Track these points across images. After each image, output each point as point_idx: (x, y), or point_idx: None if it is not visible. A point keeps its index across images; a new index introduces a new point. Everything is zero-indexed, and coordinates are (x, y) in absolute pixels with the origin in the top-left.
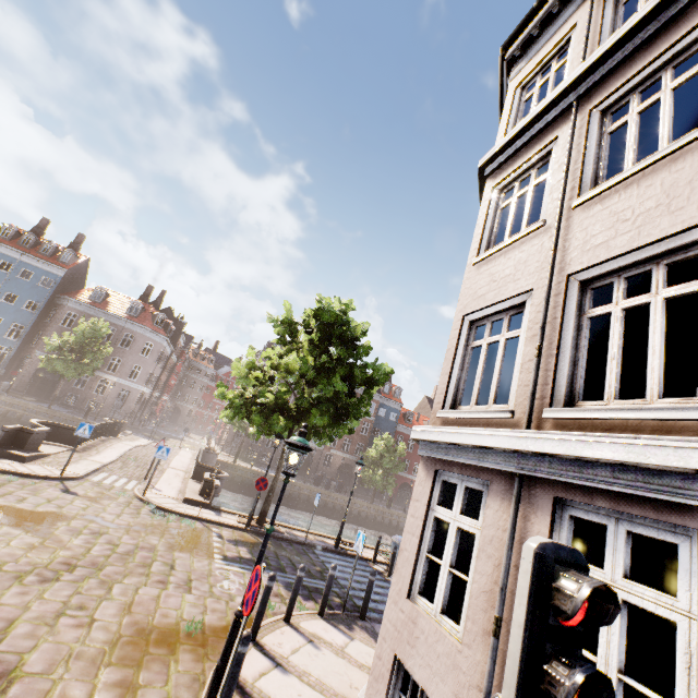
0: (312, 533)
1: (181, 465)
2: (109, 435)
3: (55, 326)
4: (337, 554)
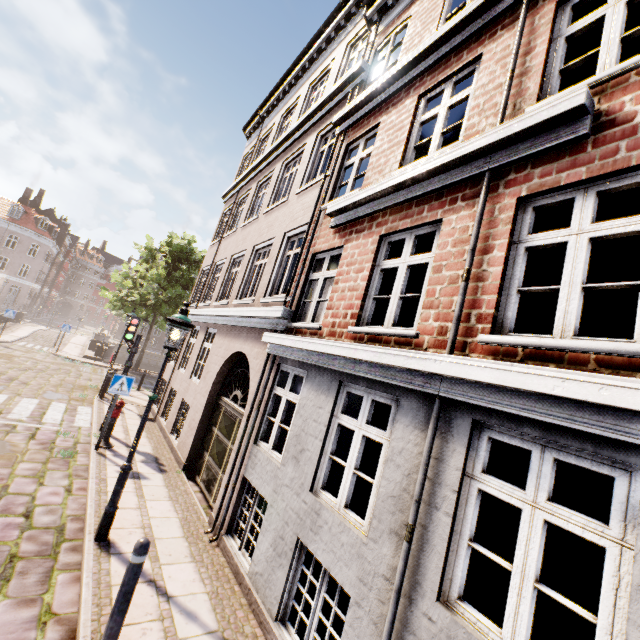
0: None
1: (79, 342)
2: (14, 321)
3: None
4: None
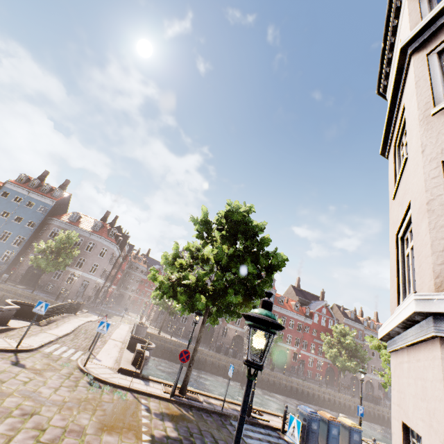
0: (225, 401)
1: (120, 336)
2: (69, 313)
3: (44, 237)
4: (250, 424)
